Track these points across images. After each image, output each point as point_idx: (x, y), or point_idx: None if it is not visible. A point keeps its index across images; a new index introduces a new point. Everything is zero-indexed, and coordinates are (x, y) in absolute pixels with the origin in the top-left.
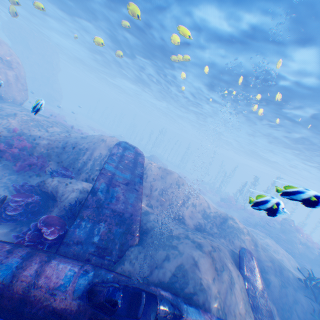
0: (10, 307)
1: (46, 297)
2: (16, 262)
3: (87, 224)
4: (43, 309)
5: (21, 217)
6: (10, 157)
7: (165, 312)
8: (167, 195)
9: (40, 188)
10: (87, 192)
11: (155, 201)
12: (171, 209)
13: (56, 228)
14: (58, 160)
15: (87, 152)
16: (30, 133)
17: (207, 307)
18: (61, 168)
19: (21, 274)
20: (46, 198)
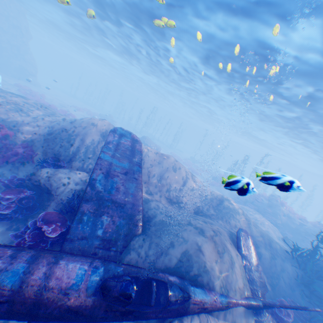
0: (23, 311)
1: (59, 298)
2: (22, 267)
3: (89, 218)
4: (58, 308)
5: (15, 214)
6: None
7: (176, 297)
8: (165, 180)
9: (32, 182)
10: (84, 183)
11: (154, 188)
12: (169, 194)
13: (57, 225)
14: (46, 148)
15: (77, 139)
16: (8, 118)
17: (211, 286)
18: (52, 159)
19: (30, 279)
20: (40, 192)
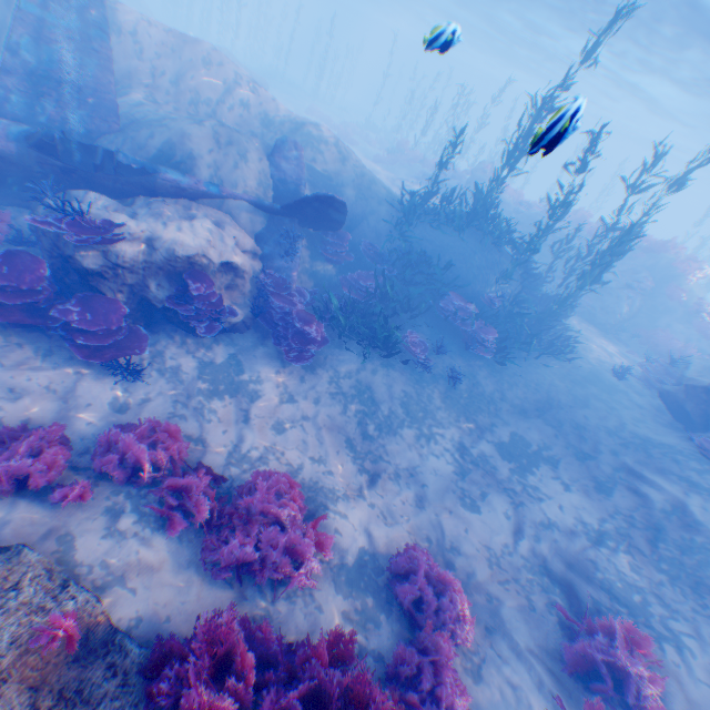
0: None
1: None
2: None
3: (20, 99)
4: None
5: None
6: None
7: (129, 162)
8: (188, 86)
9: None
10: None
11: (165, 97)
12: (198, 111)
13: None
14: None
15: None
16: None
17: (198, 175)
18: None
19: None
20: None
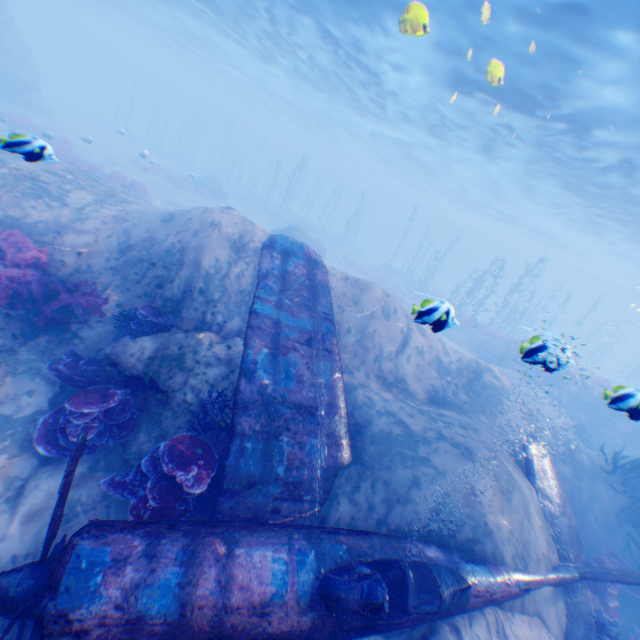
0: None
1: (253, 623)
2: (174, 575)
3: (255, 444)
4: (251, 639)
5: (101, 440)
6: (9, 294)
7: (449, 592)
8: (370, 339)
9: (118, 369)
10: (219, 361)
11: (351, 357)
12: (381, 367)
13: (198, 465)
14: (121, 283)
15: (184, 260)
16: (27, 217)
17: (497, 558)
18: (145, 312)
19: (195, 597)
20: (137, 387)
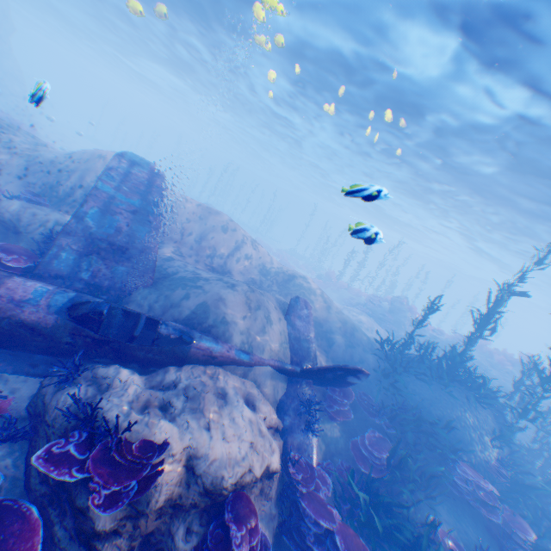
0: None
1: (10, 308)
2: None
3: (71, 257)
4: (8, 320)
5: None
6: None
7: (169, 332)
8: (208, 243)
9: None
10: None
11: (189, 250)
12: (213, 261)
13: (21, 258)
14: (21, 184)
15: (73, 174)
16: None
17: (229, 339)
18: (27, 192)
19: None
20: (5, 233)
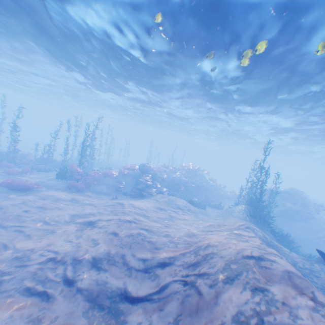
0: None
1: None
2: None
3: None
4: None
5: None
6: None
7: None
8: None
9: None
10: None
11: None
12: None
13: None
14: None
15: None
16: None
17: None
18: None
19: None
20: None
